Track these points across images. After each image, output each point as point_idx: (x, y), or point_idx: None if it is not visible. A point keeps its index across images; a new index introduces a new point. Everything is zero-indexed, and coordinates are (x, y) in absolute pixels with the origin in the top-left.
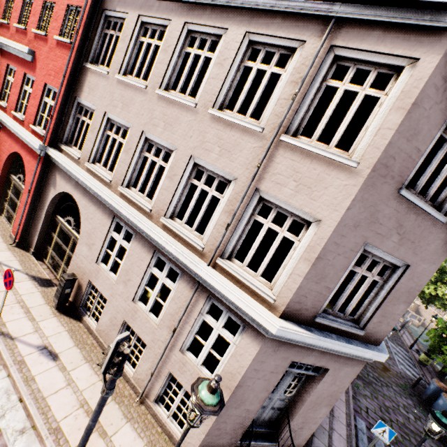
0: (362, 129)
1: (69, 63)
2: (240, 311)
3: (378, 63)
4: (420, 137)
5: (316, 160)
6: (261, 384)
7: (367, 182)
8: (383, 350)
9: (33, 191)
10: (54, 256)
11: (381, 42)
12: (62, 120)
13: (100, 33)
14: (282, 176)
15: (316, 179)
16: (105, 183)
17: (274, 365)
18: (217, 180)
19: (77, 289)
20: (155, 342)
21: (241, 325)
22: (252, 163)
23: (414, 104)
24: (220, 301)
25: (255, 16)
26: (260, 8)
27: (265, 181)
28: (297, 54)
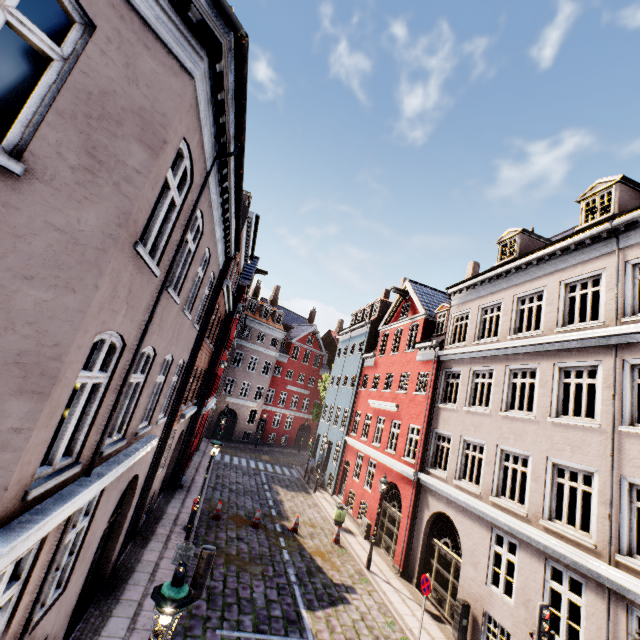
0: None
1: (426, 407)
2: None
3: None
4: None
5: None
6: None
7: None
8: None
9: (410, 514)
10: (436, 587)
11: None
12: (426, 448)
13: (443, 383)
14: (638, 459)
15: None
16: (475, 495)
17: None
18: (580, 474)
19: (471, 623)
20: None
21: None
22: (604, 453)
23: None
24: None
25: (555, 353)
26: (556, 349)
27: (624, 467)
28: (600, 368)
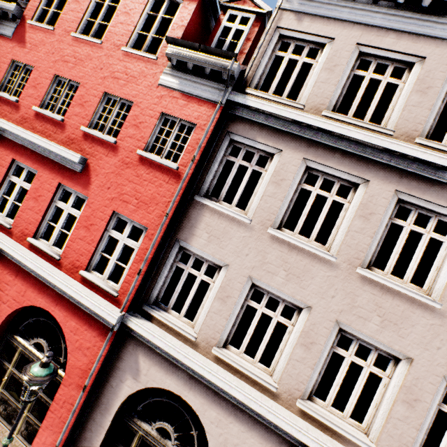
0: None
1: (176, 197)
2: None
3: None
4: None
5: None
6: None
7: None
8: None
9: (89, 386)
10: None
11: None
12: (152, 271)
13: (220, 159)
14: None
15: None
16: (263, 388)
17: None
18: None
19: None
20: None
21: None
22: None
23: None
24: None
25: None
26: None
27: None
28: None
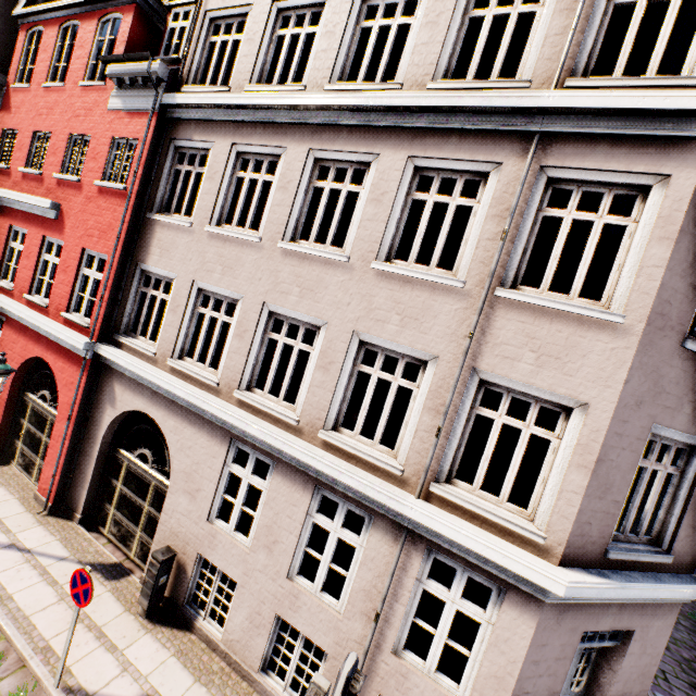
0: (613, 269)
1: (125, 217)
2: (490, 565)
3: (612, 183)
4: (694, 269)
5: (557, 318)
6: (545, 684)
7: (642, 341)
8: None
9: (75, 417)
10: (119, 520)
11: (611, 158)
12: (118, 299)
13: (169, 171)
14: (510, 346)
15: (564, 345)
16: (208, 388)
17: (559, 646)
18: (402, 362)
19: (175, 573)
20: (342, 645)
21: (493, 588)
22: (457, 332)
23: (681, 231)
24: (449, 554)
25: (418, 136)
26: (424, 126)
27: (484, 356)
28: (492, 179)
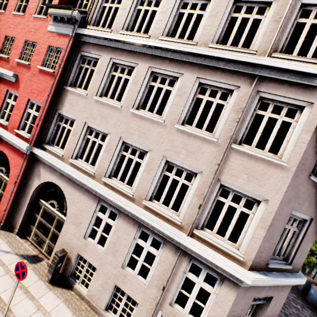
0: (284, 141)
1: (53, 86)
2: (218, 268)
3: (288, 103)
4: None
5: (258, 160)
6: None
7: (294, 175)
8: (302, 276)
9: (18, 182)
10: (37, 234)
11: (289, 91)
12: (45, 126)
13: (77, 66)
14: (236, 171)
15: (260, 173)
16: (89, 174)
17: (243, 304)
18: (185, 172)
19: (65, 261)
20: (146, 300)
21: (218, 278)
22: (212, 161)
23: (315, 128)
24: (199, 261)
25: (202, 68)
26: (206, 64)
27: (224, 174)
28: (235, 93)
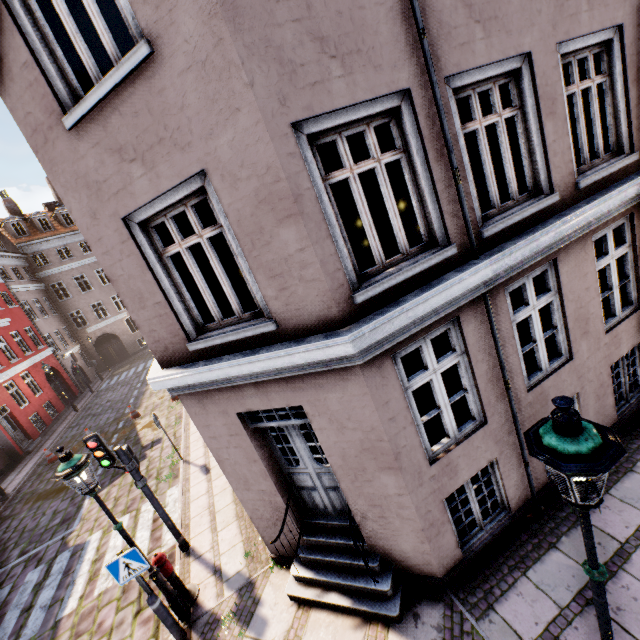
0: None
1: None
2: None
3: None
4: (11, 54)
5: None
6: (239, 454)
7: (48, 169)
8: (341, 333)
9: None
10: None
11: None
12: None
13: None
14: None
15: None
16: None
17: (223, 426)
18: None
19: None
20: None
21: None
22: None
23: None
24: None
25: None
26: None
27: None
28: None
